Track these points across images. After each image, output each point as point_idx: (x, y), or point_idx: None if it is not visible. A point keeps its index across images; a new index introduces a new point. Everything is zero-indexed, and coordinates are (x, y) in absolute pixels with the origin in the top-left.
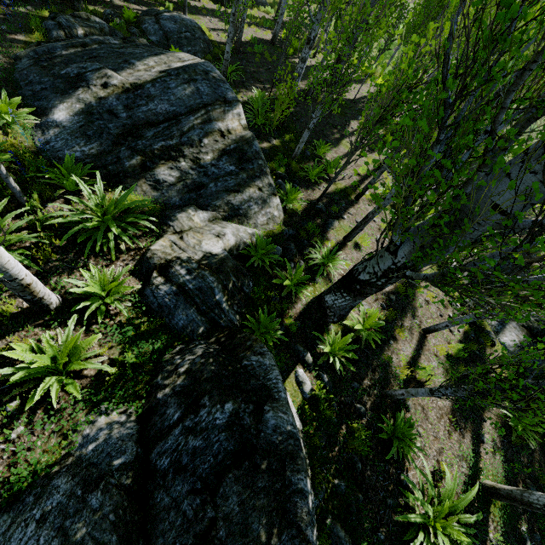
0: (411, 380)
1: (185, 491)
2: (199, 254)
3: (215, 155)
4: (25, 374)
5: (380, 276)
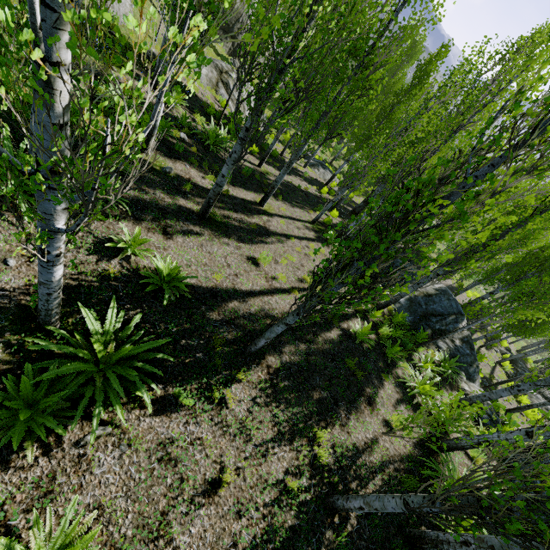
0: None
1: None
2: None
3: (459, 341)
4: None
5: None
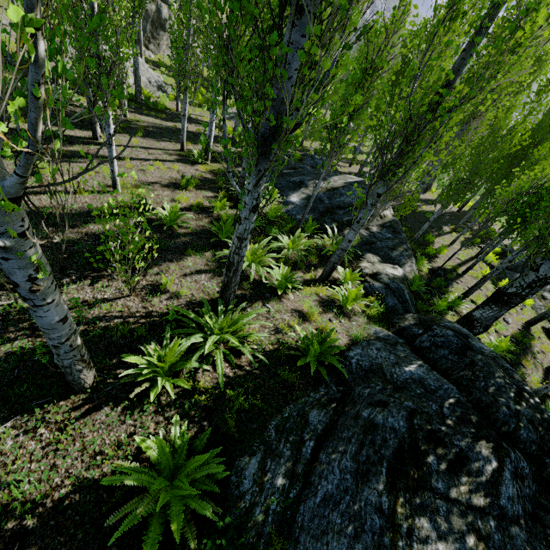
0: (546, 396)
1: (447, 353)
2: (388, 273)
3: (378, 227)
4: (352, 292)
5: (525, 287)
